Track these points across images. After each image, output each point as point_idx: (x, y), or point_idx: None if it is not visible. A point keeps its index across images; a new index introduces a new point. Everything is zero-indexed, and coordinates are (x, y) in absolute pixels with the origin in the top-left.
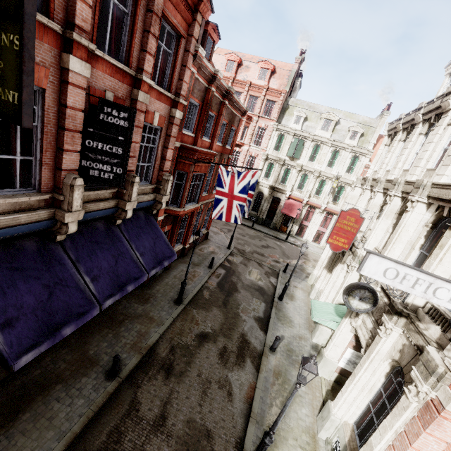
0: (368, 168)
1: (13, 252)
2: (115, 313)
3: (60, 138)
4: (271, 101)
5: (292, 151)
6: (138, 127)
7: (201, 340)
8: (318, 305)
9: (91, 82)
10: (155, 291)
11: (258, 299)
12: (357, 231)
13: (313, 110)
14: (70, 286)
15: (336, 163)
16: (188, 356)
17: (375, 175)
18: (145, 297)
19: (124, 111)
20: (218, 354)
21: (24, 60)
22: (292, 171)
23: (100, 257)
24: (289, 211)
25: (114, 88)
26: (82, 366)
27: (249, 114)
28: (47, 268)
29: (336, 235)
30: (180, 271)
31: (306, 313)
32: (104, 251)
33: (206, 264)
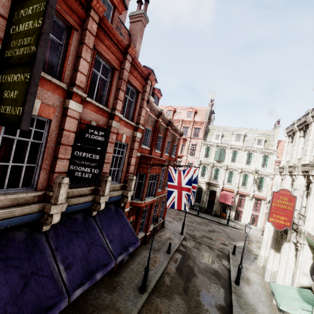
0: (277, 162)
1: (3, 243)
2: (85, 304)
3: (57, 150)
4: (197, 128)
5: (218, 157)
6: (111, 143)
7: None
8: (279, 289)
9: (82, 116)
10: (122, 278)
11: (216, 284)
12: (293, 208)
13: (226, 130)
14: (45, 275)
15: (252, 161)
16: None
17: (289, 163)
18: (113, 285)
19: (102, 131)
20: None
21: (30, 85)
22: (220, 170)
23: (76, 245)
24: (225, 200)
25: (97, 119)
26: None
27: (184, 137)
28: (29, 257)
29: (275, 213)
30: (143, 257)
31: (266, 299)
32: (80, 239)
33: (165, 249)
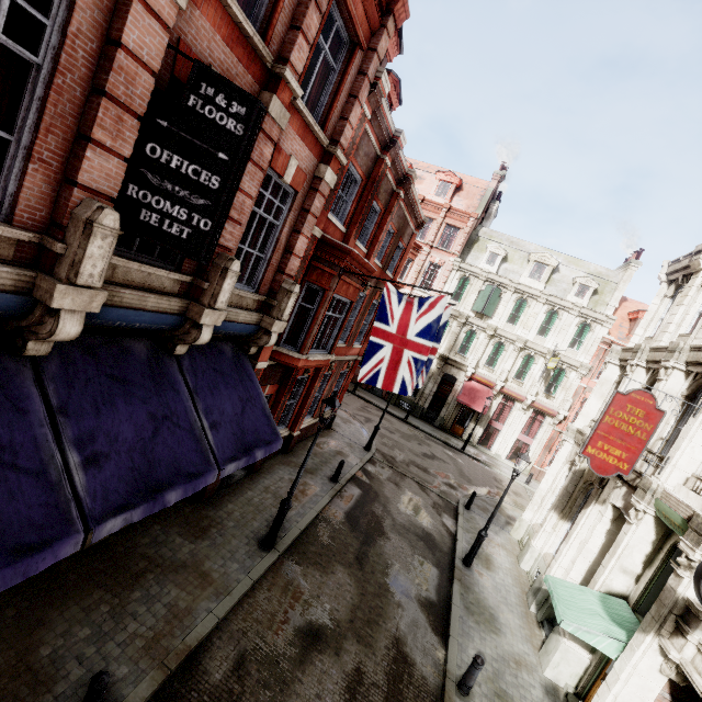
0: (606, 343)
1: None
2: (131, 552)
3: (89, 113)
4: (453, 226)
5: (482, 304)
6: (257, 168)
7: (308, 645)
8: (562, 590)
9: (185, 32)
10: (224, 513)
11: (424, 559)
12: (649, 437)
13: (516, 248)
14: (23, 468)
15: (553, 330)
16: (275, 686)
17: (653, 343)
18: (201, 525)
19: (240, 102)
20: (343, 687)
21: None
22: (478, 335)
23: (121, 413)
24: (471, 401)
25: (228, 71)
26: (7, 691)
27: (416, 242)
28: None
29: (603, 439)
30: (278, 480)
31: (519, 601)
32: (134, 401)
33: (327, 473)
